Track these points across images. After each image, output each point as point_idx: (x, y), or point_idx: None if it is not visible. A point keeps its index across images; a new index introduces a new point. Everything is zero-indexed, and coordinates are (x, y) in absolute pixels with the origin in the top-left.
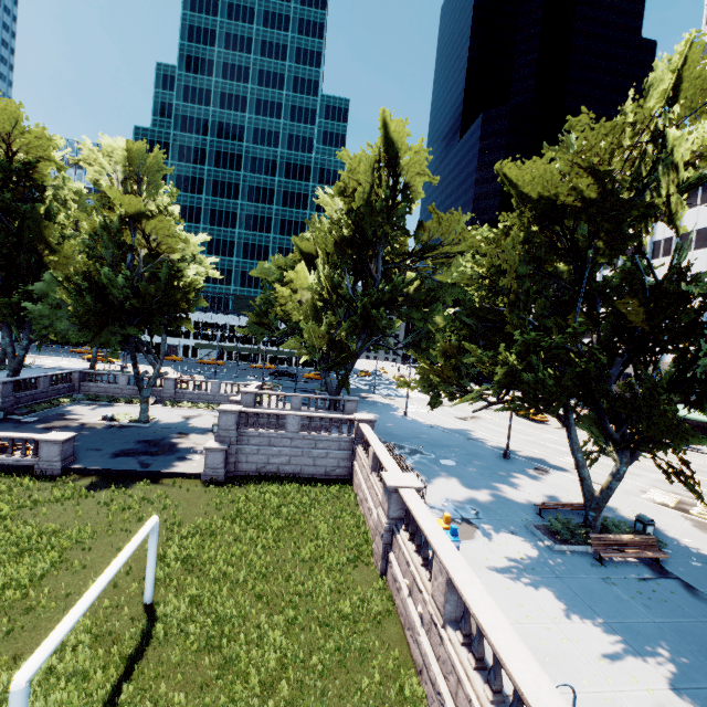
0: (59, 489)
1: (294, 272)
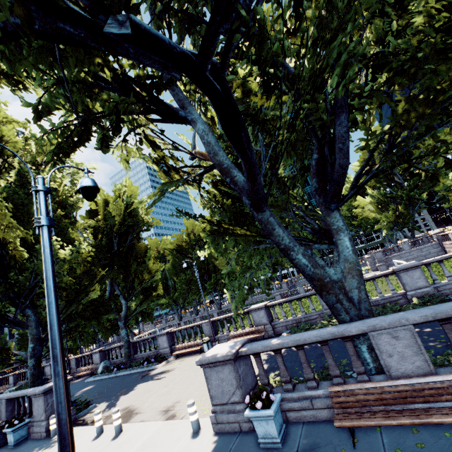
0: None
1: (357, 201)
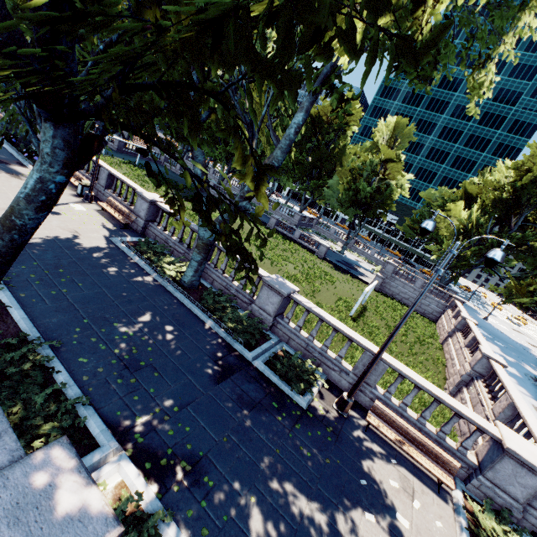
0: (324, 263)
1: (453, 205)
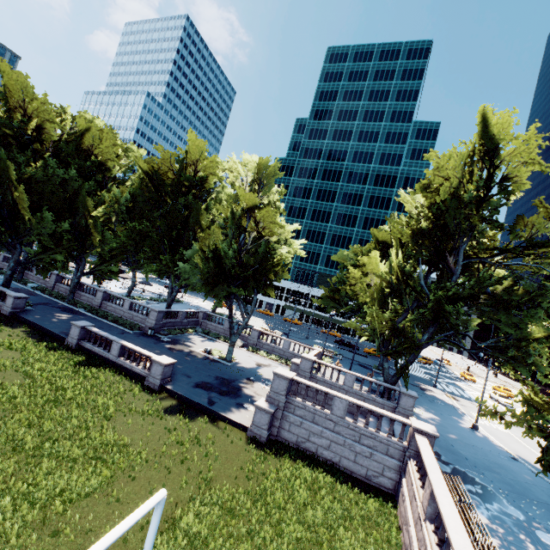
0: (149, 404)
1: (367, 258)
